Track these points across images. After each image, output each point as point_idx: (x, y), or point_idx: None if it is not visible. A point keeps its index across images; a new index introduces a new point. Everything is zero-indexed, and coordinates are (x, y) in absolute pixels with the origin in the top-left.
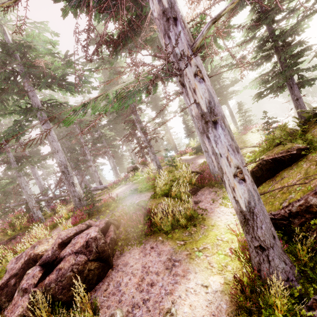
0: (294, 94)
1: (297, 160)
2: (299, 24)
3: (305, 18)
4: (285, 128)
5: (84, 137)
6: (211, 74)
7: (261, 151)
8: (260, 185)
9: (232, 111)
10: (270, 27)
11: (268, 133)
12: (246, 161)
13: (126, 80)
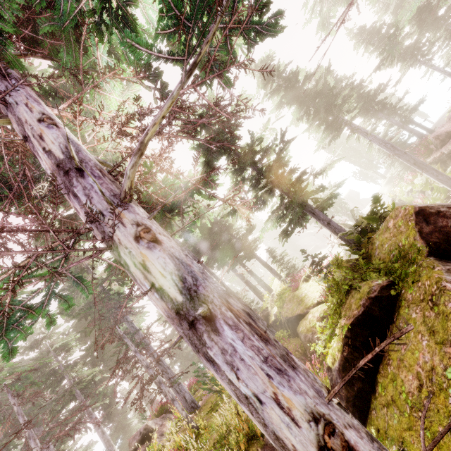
0: (322, 219)
1: (394, 307)
2: (280, 156)
3: (282, 151)
4: (340, 262)
5: (36, 404)
6: (220, 229)
7: (334, 313)
8: (376, 384)
9: (266, 263)
10: (255, 167)
11: (324, 277)
12: (324, 341)
13: (100, 275)
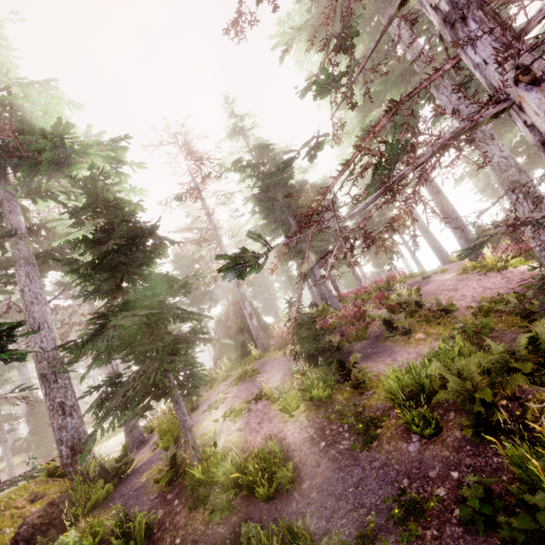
0: None
1: None
2: None
3: None
4: None
5: None
6: None
7: None
8: None
9: None
10: None
11: None
12: None
13: None
